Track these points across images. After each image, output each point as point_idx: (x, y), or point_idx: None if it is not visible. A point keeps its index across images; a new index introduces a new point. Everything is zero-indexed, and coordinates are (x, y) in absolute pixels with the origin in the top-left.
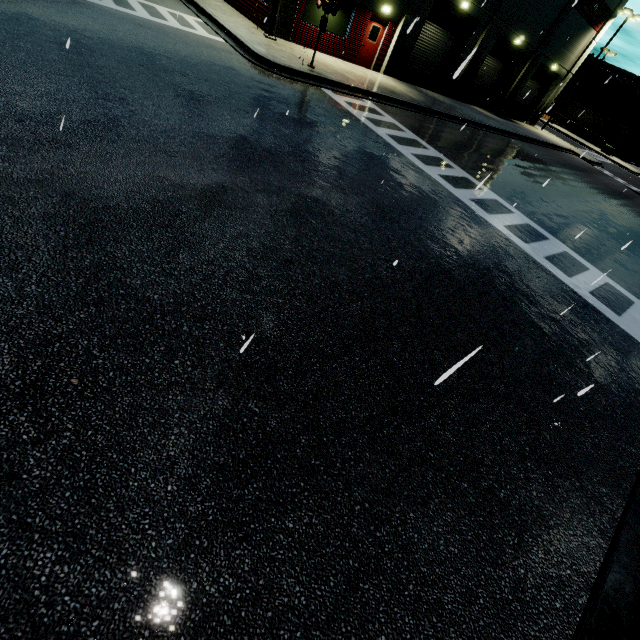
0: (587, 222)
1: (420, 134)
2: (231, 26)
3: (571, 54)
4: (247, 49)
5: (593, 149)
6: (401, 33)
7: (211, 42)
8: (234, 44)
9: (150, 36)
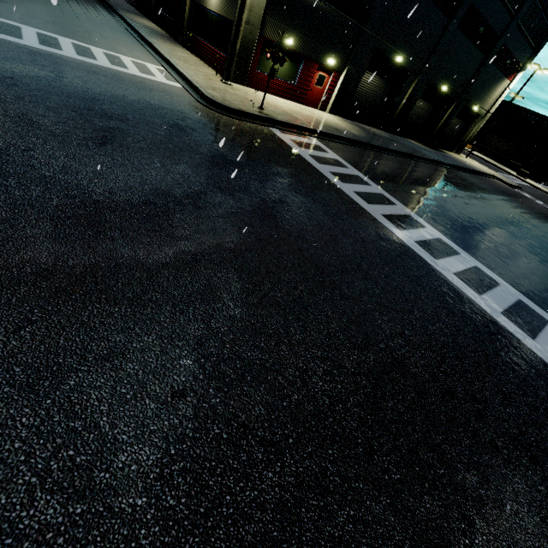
0: (528, 255)
1: (362, 169)
2: (190, 73)
3: (489, 98)
4: (201, 93)
5: (510, 173)
6: (344, 80)
7: (166, 87)
8: (189, 89)
9: (101, 82)
